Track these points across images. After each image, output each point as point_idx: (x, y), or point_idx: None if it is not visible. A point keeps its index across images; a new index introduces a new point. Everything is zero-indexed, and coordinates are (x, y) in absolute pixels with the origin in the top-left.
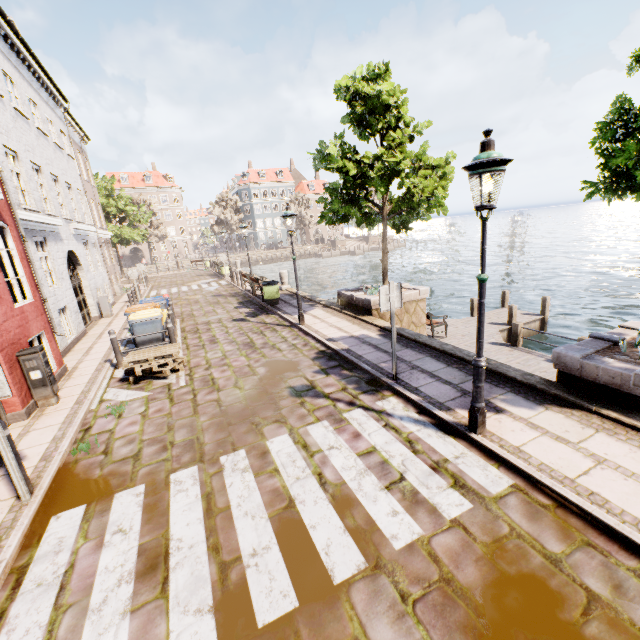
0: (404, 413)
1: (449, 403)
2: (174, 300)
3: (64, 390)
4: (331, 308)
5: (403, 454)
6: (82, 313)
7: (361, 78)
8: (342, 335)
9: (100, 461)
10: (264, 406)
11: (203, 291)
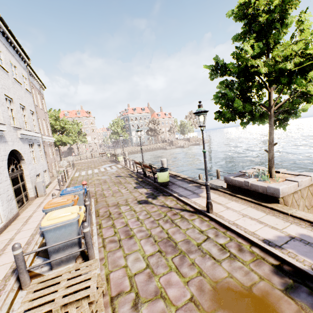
0: None
1: None
2: (89, 180)
3: None
4: (219, 190)
5: None
6: (19, 197)
7: (256, 0)
8: (276, 234)
9: None
10: None
11: (108, 172)
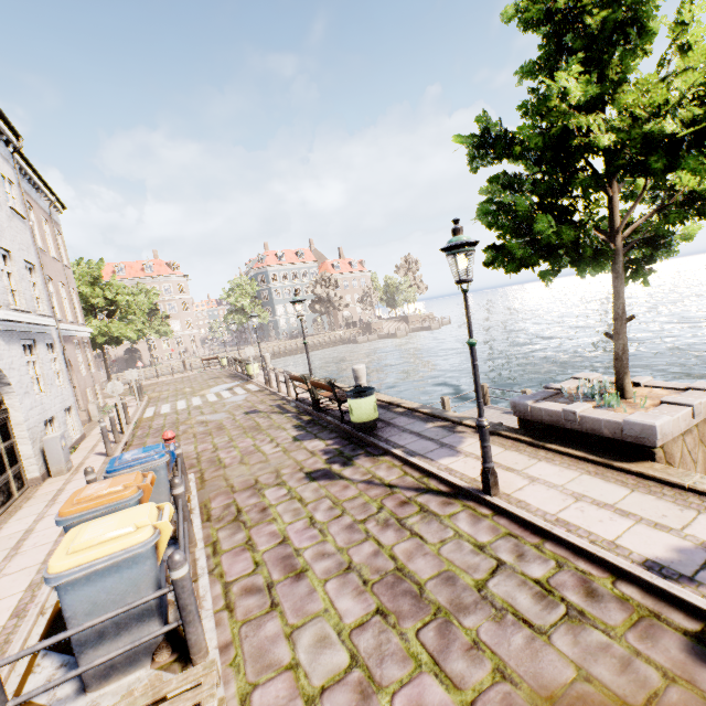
0: None
1: None
2: (182, 425)
3: None
4: (502, 436)
5: None
6: None
7: None
8: (672, 544)
9: None
10: None
11: (226, 404)
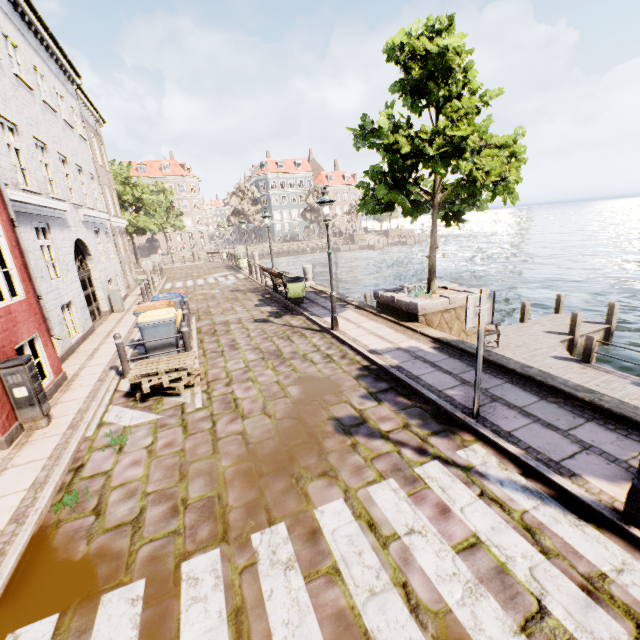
0: (503, 474)
1: (568, 463)
2: (189, 294)
3: (59, 406)
4: (365, 310)
5: (527, 555)
6: (91, 308)
7: (418, 35)
8: (387, 346)
9: (88, 527)
10: (304, 447)
11: (220, 285)
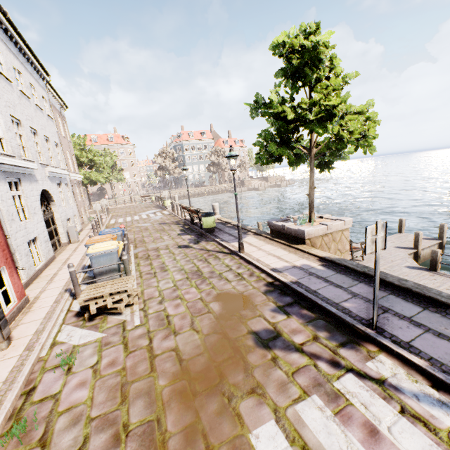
0: (415, 386)
1: None
2: (128, 227)
3: (19, 328)
4: (262, 236)
5: None
6: (53, 241)
7: (295, 36)
8: (284, 265)
9: None
10: (230, 362)
11: (151, 220)
